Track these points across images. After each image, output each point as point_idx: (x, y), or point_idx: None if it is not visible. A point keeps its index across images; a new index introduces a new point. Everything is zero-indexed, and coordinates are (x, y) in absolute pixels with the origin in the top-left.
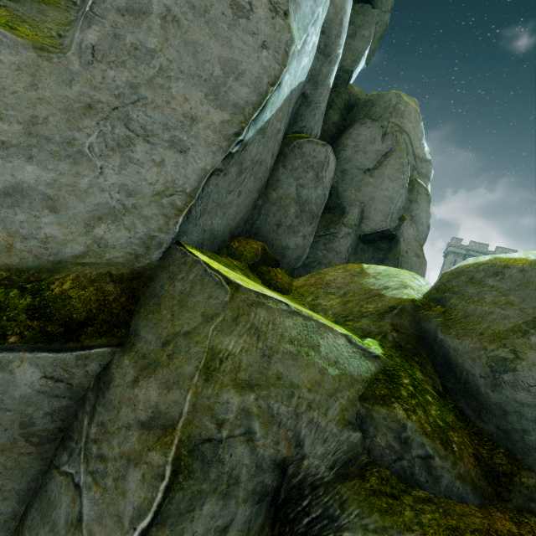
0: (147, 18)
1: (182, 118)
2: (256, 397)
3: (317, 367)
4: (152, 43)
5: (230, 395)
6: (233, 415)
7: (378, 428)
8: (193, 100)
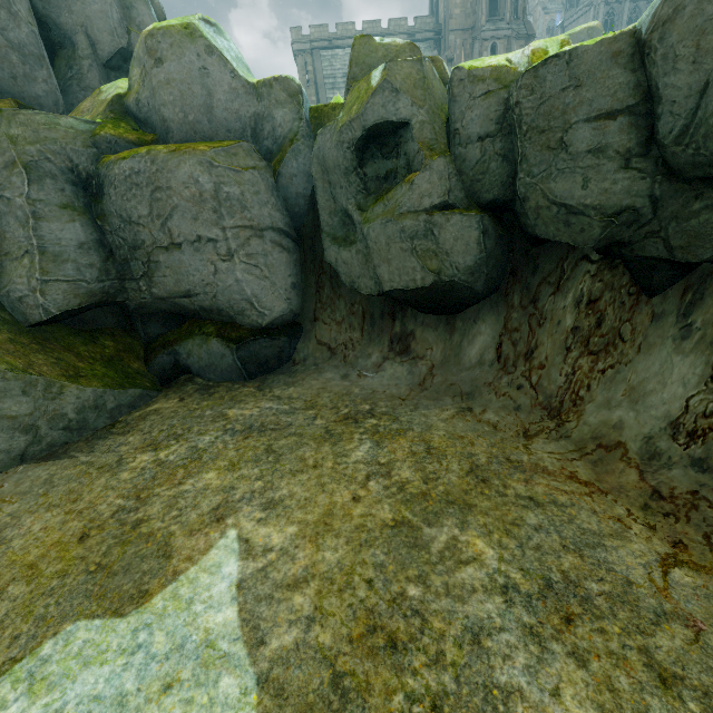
0: None
1: None
2: (41, 146)
3: (63, 131)
4: None
5: (30, 147)
6: (36, 153)
7: (101, 143)
8: None
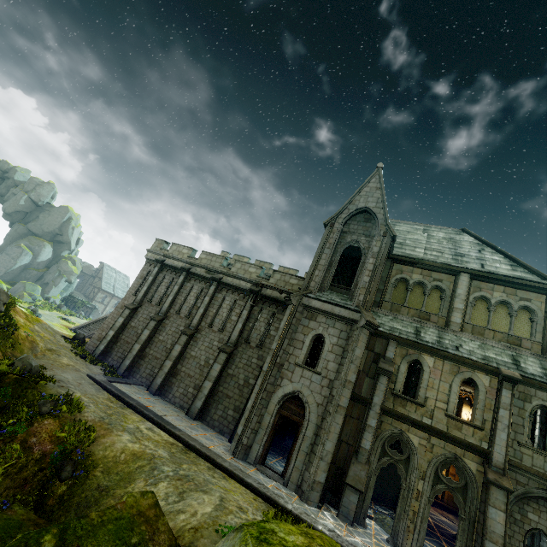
0: (0, 263)
1: (1, 270)
2: None
3: None
4: (0, 265)
5: None
6: None
7: None
8: (3, 269)
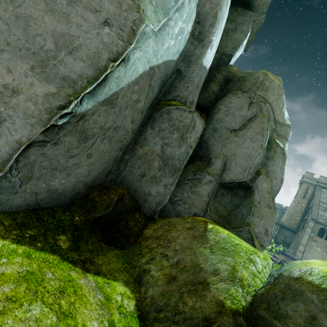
0: None
1: (2, 89)
2: None
3: None
4: None
5: None
6: None
7: None
8: (16, 72)
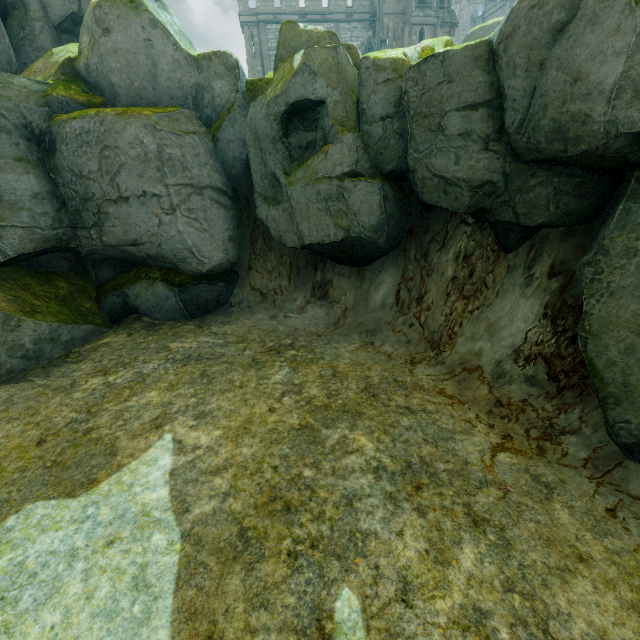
0: None
1: None
2: None
3: (17, 90)
4: None
5: None
6: None
7: (53, 103)
8: None
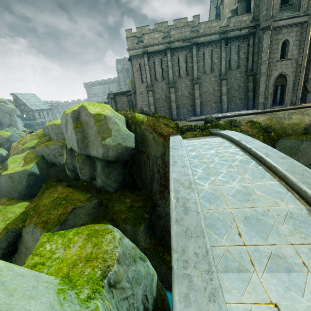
0: None
1: None
2: None
3: None
4: None
5: None
6: None
7: None
8: None
